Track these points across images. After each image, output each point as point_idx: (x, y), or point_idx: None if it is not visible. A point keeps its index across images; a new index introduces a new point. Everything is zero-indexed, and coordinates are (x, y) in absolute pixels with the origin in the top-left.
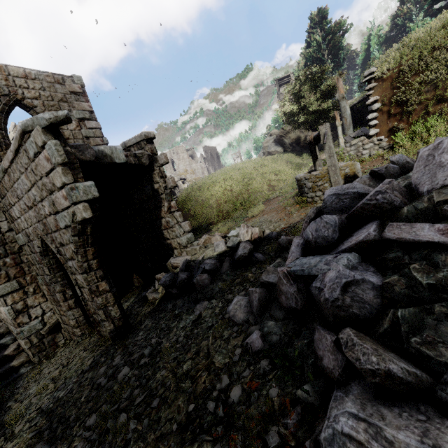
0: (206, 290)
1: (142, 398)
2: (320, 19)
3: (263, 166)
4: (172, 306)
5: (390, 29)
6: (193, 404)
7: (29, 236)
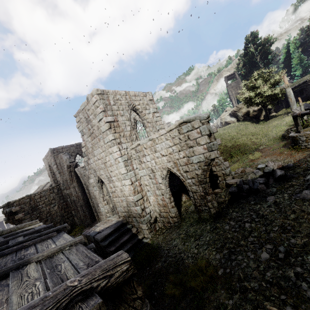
0: (267, 191)
1: (277, 228)
2: (253, 38)
3: (242, 131)
4: (245, 201)
5: (304, 38)
6: None
7: (153, 170)
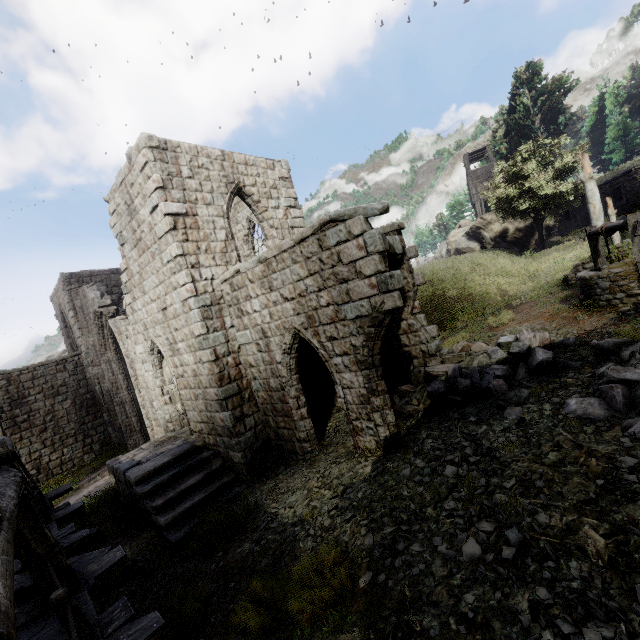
0: (507, 396)
1: (514, 482)
2: (530, 76)
3: (482, 266)
4: (458, 414)
5: (636, 84)
6: (600, 479)
7: (265, 333)
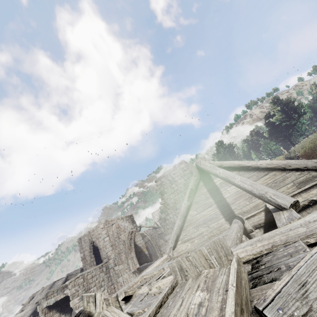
0: None
1: None
2: (221, 144)
3: None
4: None
5: (251, 144)
6: None
7: None
